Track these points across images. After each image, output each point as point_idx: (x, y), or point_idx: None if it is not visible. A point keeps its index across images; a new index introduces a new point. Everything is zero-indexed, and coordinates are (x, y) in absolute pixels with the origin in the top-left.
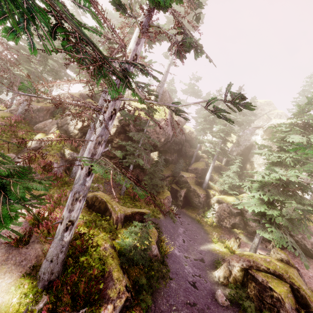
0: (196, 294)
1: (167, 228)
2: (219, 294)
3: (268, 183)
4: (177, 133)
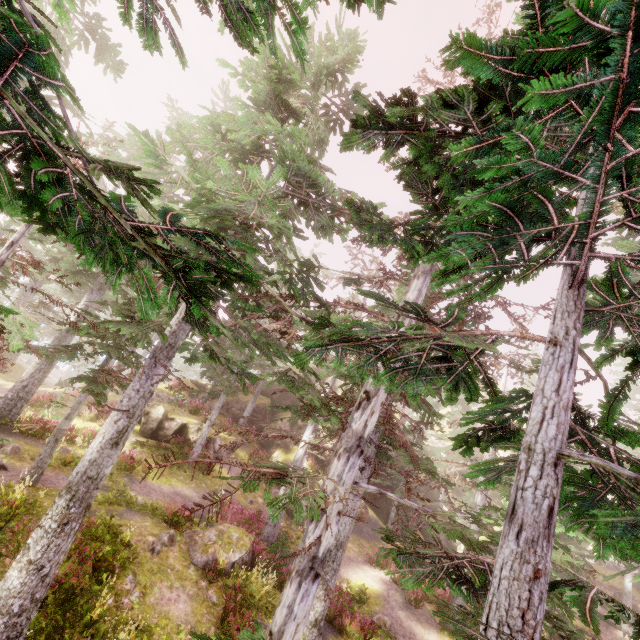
0: None
1: None
2: None
3: None
4: None
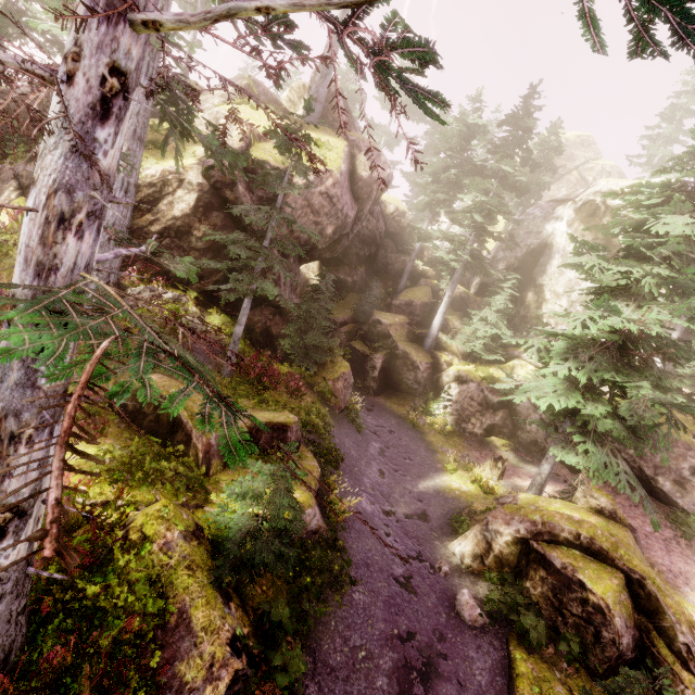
0: (414, 608)
1: (342, 450)
2: (465, 602)
3: (589, 339)
4: (366, 213)
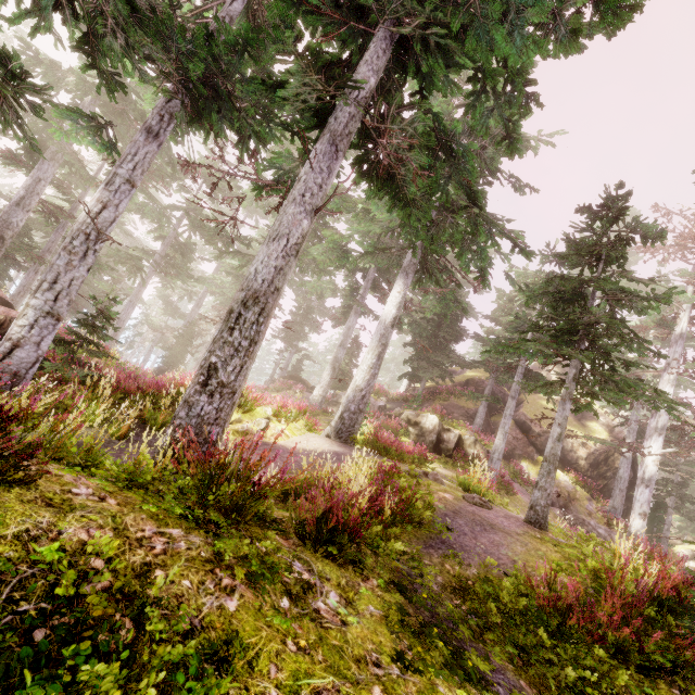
0: None
1: None
2: None
3: None
4: None
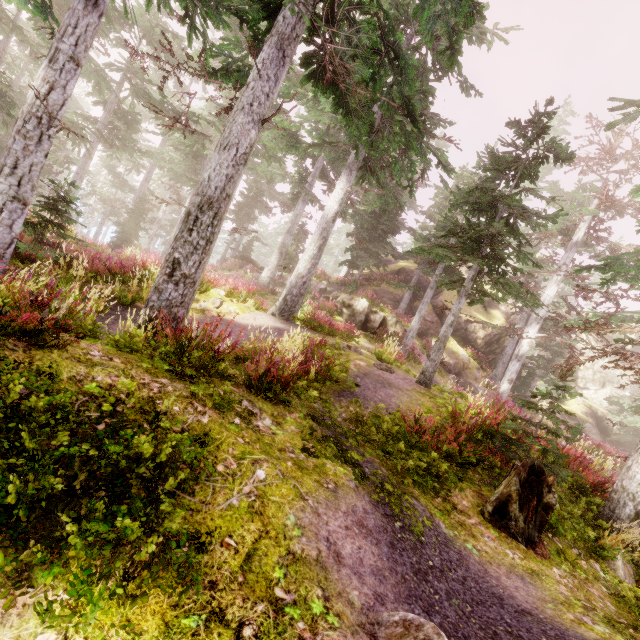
0: None
1: None
2: None
3: None
4: None
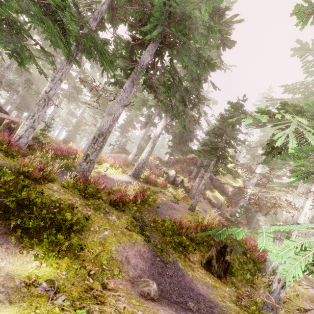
0: None
1: None
2: None
3: None
4: None
